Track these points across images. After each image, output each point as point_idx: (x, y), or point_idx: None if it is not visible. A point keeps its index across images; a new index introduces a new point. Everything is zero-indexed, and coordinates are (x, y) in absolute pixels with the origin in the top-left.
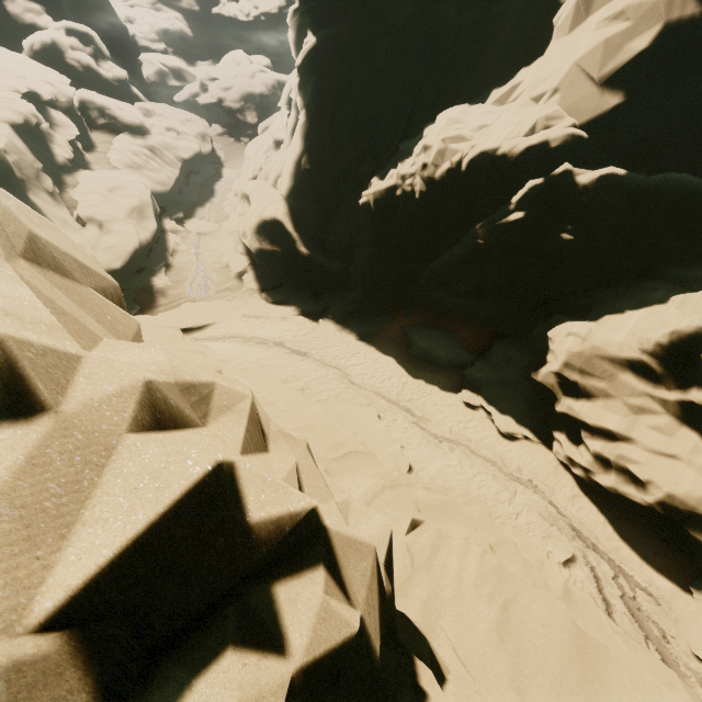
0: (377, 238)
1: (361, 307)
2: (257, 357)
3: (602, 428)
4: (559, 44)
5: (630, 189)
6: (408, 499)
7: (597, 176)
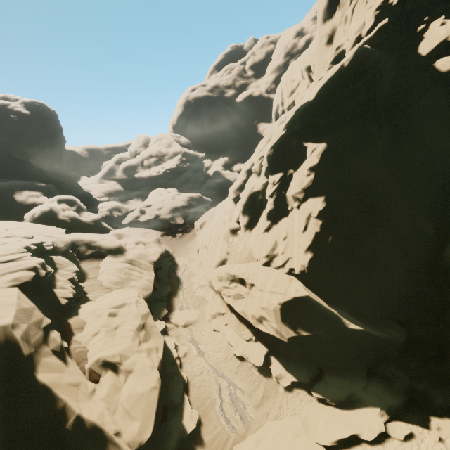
0: None
1: None
2: None
3: None
4: None
5: None
6: None
7: None
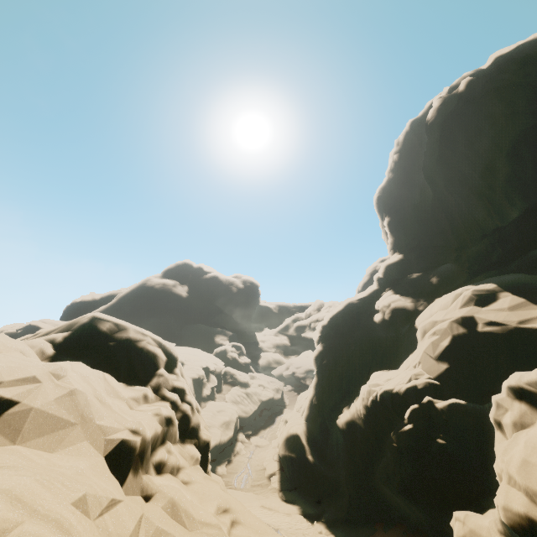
0: (349, 447)
1: (348, 515)
2: None
3: None
4: (419, 344)
5: (476, 413)
6: None
7: (447, 403)
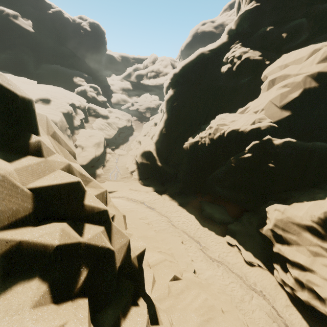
0: (190, 161)
1: (181, 190)
2: (131, 207)
3: (297, 262)
4: (263, 94)
5: (299, 147)
6: (176, 268)
7: (282, 141)
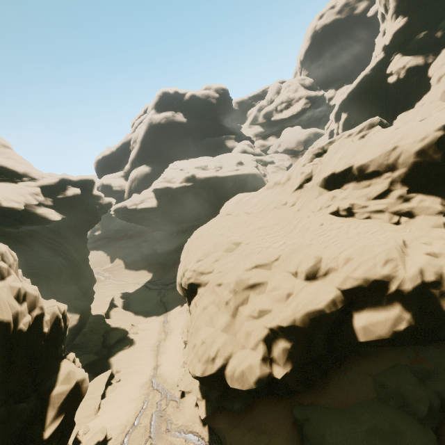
0: None
1: None
2: None
3: None
4: (434, 87)
5: None
6: None
7: None
